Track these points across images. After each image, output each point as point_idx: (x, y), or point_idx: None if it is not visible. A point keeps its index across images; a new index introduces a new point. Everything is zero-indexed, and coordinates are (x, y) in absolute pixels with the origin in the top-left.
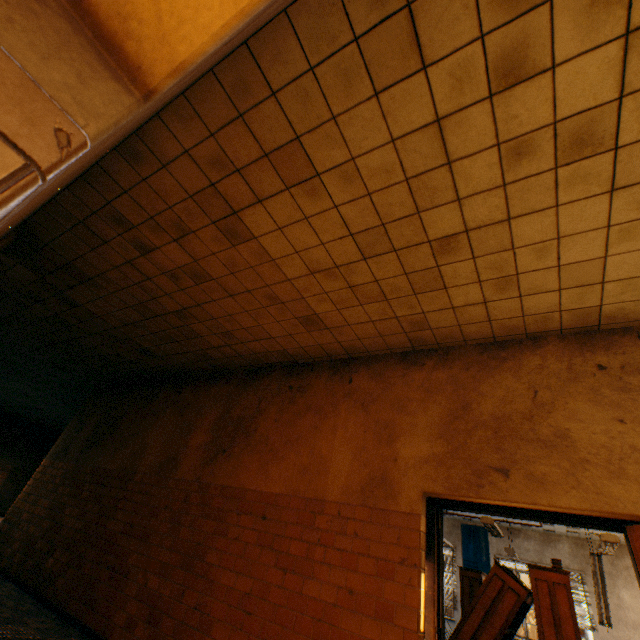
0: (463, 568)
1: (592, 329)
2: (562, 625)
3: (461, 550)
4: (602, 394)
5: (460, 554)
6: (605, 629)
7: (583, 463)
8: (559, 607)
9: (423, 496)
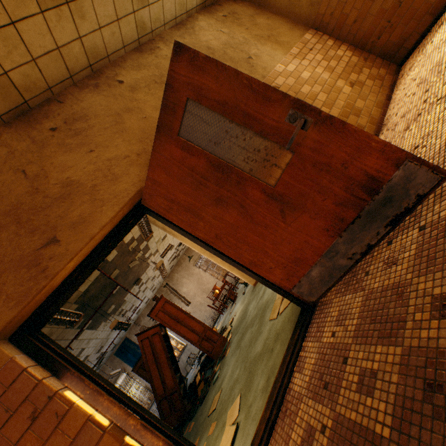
0: (134, 368)
1: (26, 109)
2: (179, 317)
3: (128, 364)
4: (69, 144)
5: (129, 367)
6: (191, 308)
7: (95, 188)
8: (173, 312)
9: (1, 342)
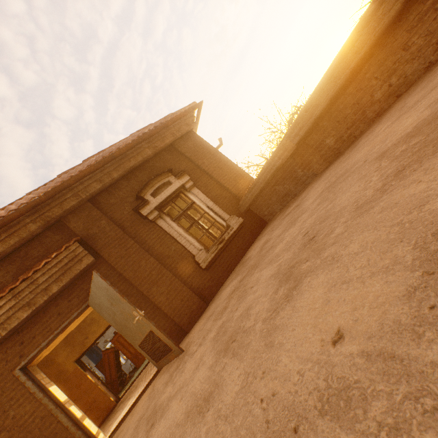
0: (97, 365)
1: None
2: (125, 344)
3: (92, 361)
4: None
5: (93, 363)
6: None
7: (99, 321)
8: (122, 341)
9: (75, 362)
